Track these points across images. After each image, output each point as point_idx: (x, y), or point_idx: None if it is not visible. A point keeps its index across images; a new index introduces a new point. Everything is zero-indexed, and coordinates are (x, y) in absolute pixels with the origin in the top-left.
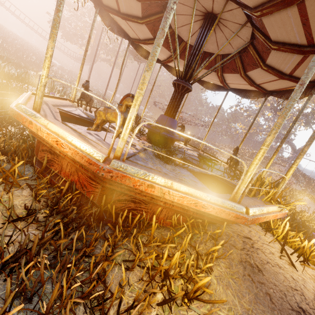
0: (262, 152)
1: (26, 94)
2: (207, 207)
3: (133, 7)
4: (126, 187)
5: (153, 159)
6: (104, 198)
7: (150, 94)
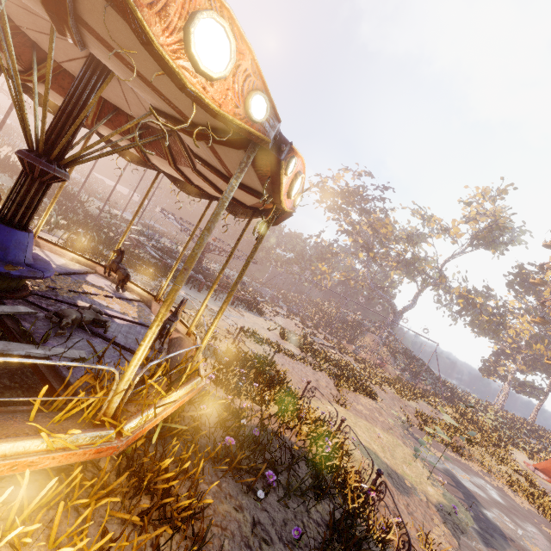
0: None
1: None
2: None
3: None
4: None
5: None
6: None
7: (63, 183)
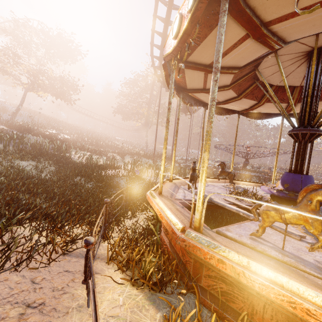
0: None
1: (159, 200)
2: None
3: (222, 80)
4: None
5: None
6: None
7: (234, 146)
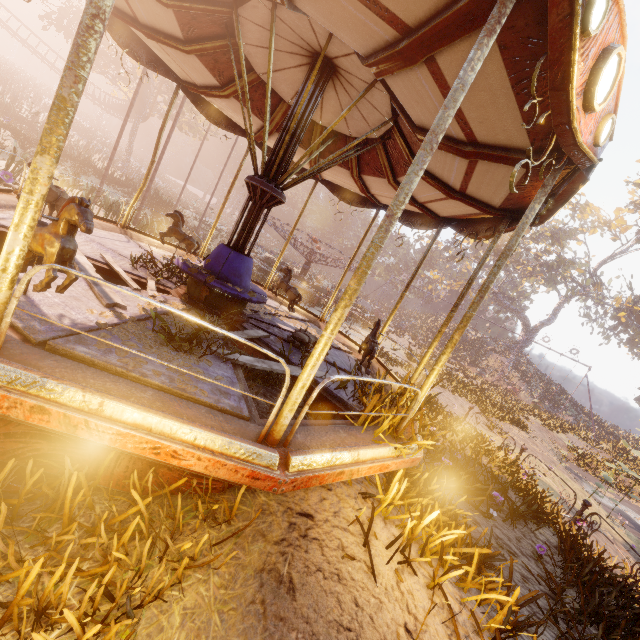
0: (321, 342)
1: None
2: (184, 456)
3: (160, 15)
4: None
5: (145, 341)
6: None
7: (226, 199)
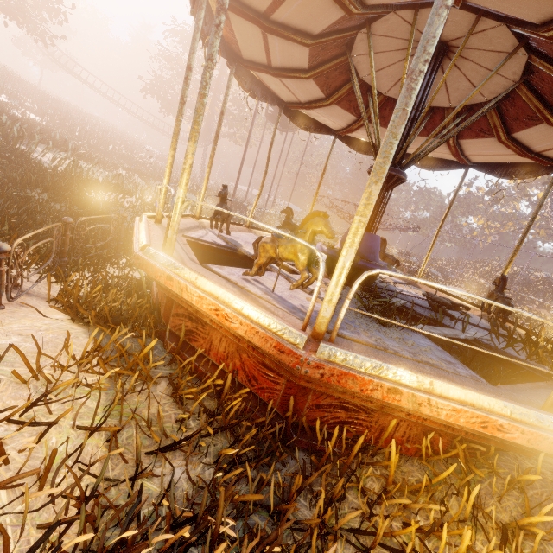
0: None
1: (143, 223)
2: (508, 430)
3: (294, 56)
4: (340, 389)
5: (361, 320)
6: (291, 402)
7: (318, 190)
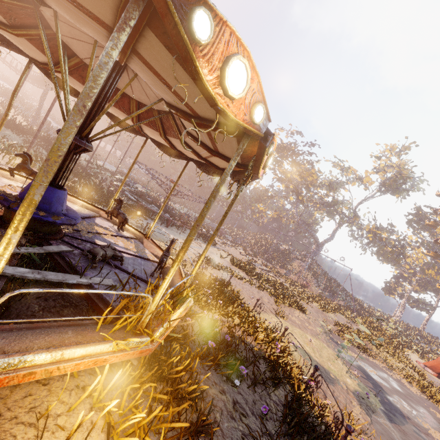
0: None
1: None
2: None
3: None
4: None
5: None
6: None
7: None
